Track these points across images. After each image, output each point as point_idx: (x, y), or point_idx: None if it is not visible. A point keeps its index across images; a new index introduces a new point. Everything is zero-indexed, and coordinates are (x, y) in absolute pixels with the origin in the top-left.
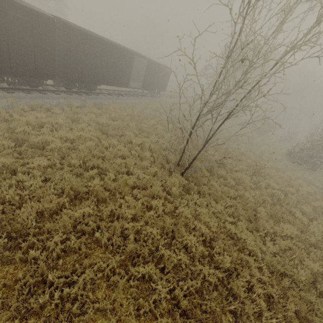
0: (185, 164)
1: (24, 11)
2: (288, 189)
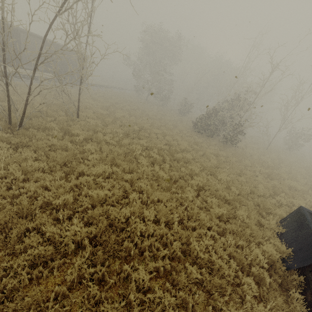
0: (18, 122)
1: None
2: (160, 146)
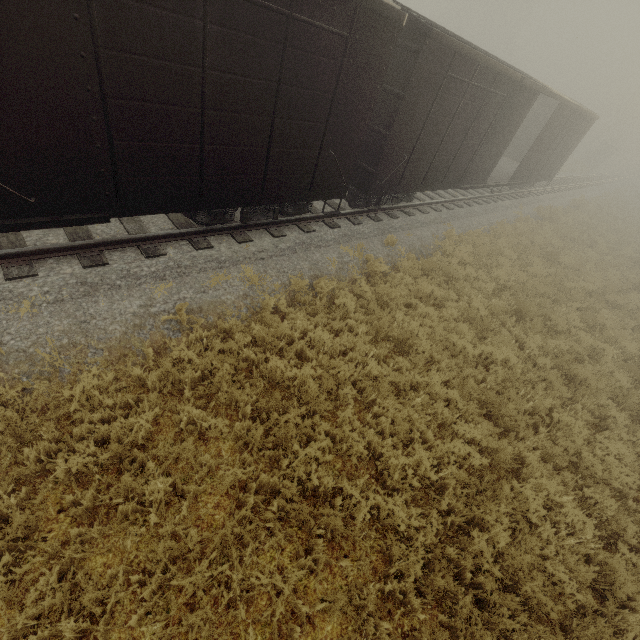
0: None
1: (339, 5)
2: None
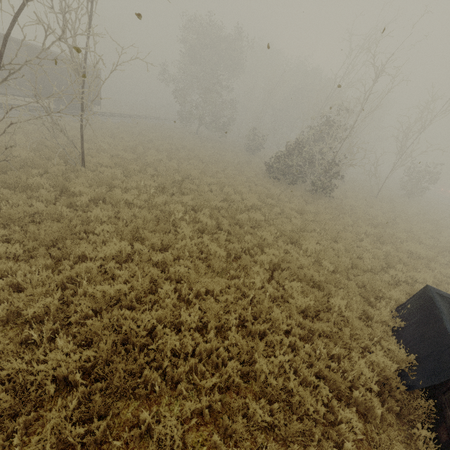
0: None
1: None
2: (214, 203)
